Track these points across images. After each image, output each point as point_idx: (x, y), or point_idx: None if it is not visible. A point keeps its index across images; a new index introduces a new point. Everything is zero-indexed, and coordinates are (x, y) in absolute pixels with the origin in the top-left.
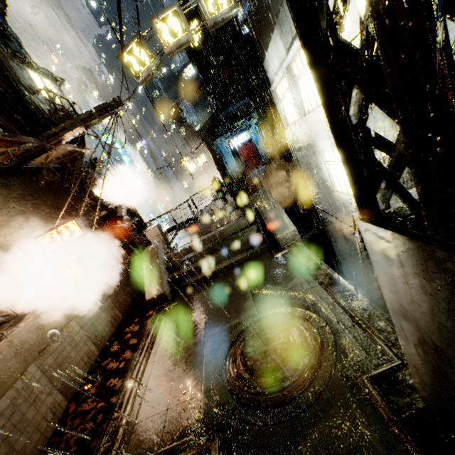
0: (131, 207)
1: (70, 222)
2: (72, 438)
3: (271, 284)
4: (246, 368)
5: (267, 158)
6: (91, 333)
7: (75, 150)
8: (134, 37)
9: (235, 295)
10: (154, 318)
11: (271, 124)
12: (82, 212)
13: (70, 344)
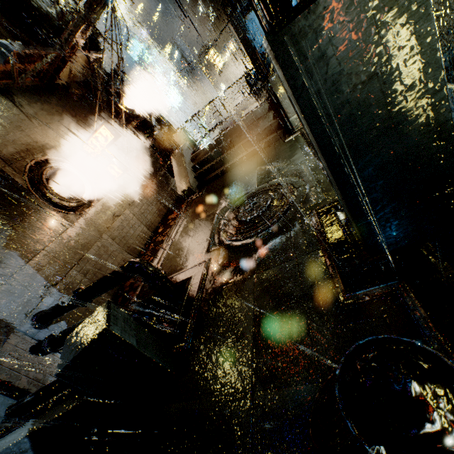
0: (161, 116)
1: (102, 128)
2: None
3: (274, 164)
4: (236, 221)
5: None
6: (142, 220)
7: (91, 57)
8: None
9: (244, 179)
10: (185, 206)
11: None
12: (116, 123)
13: (128, 225)
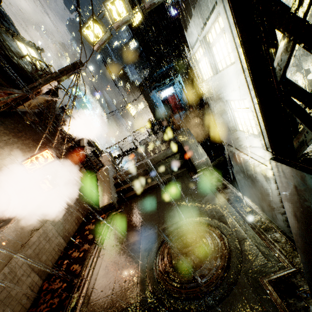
0: (91, 139)
1: (45, 151)
2: (43, 310)
3: (190, 198)
4: (171, 265)
5: (187, 105)
6: (60, 230)
7: (50, 99)
8: (91, 16)
9: (163, 206)
10: (105, 221)
11: (189, 81)
12: (55, 143)
13: (44, 239)
